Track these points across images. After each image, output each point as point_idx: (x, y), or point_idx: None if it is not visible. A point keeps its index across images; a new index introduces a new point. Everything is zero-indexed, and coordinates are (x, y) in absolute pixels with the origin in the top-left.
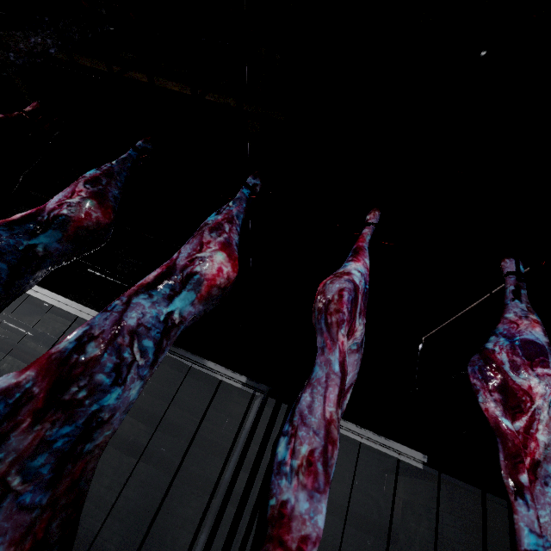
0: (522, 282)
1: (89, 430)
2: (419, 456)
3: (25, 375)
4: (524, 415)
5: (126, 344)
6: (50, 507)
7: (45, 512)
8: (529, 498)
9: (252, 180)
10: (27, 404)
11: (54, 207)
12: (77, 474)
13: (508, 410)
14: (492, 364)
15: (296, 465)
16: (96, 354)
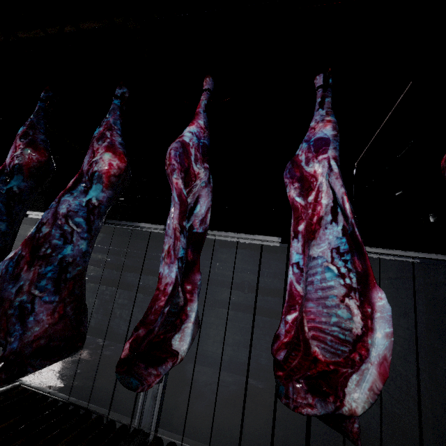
0: (327, 92)
1: (65, 267)
2: (276, 239)
3: (18, 249)
4: (314, 191)
5: (64, 223)
6: (62, 301)
7: (60, 303)
8: (300, 237)
9: (119, 90)
10: (23, 259)
11: (10, 161)
12: (71, 288)
13: (304, 191)
14: (296, 164)
15: (164, 255)
16: (48, 231)
